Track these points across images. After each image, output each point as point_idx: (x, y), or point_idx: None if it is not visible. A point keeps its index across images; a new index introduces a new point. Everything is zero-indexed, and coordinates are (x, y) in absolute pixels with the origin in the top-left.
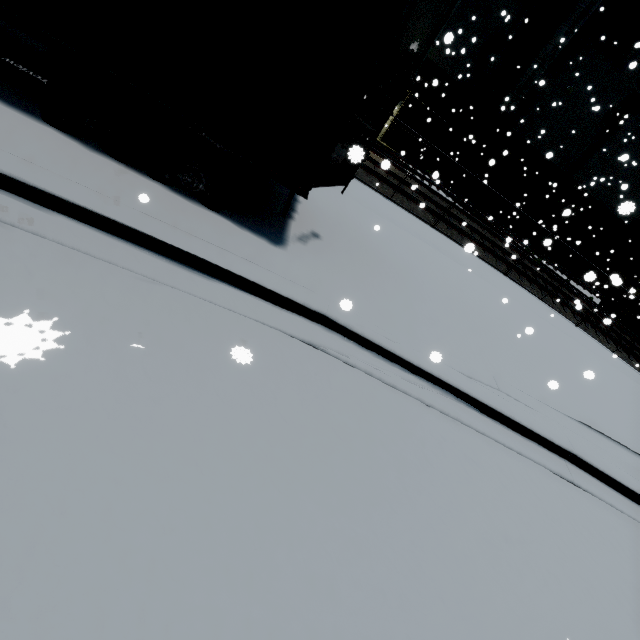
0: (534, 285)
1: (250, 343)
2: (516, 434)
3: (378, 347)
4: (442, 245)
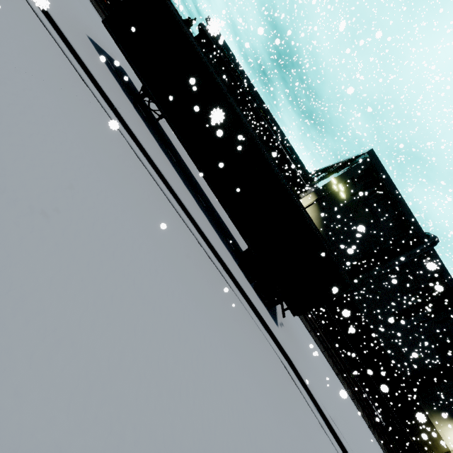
0: (349, 389)
1: (275, 358)
2: (339, 447)
3: (302, 379)
4: (312, 344)
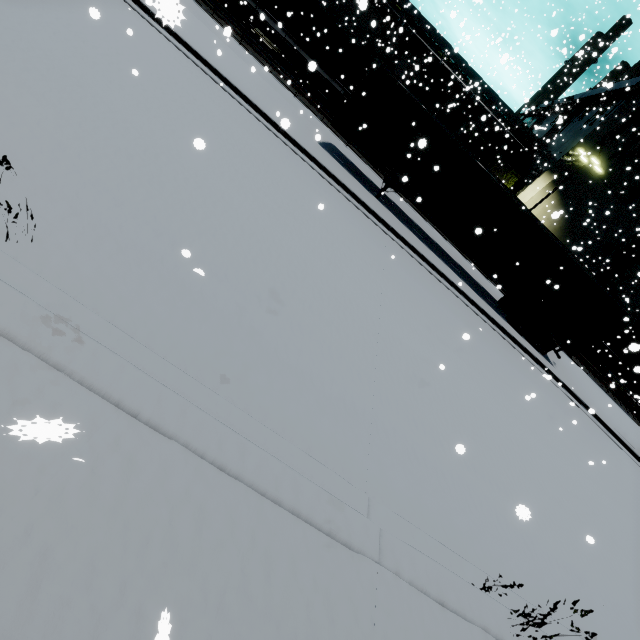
0: (621, 403)
1: (563, 395)
2: (626, 450)
3: (587, 406)
4: (576, 369)
